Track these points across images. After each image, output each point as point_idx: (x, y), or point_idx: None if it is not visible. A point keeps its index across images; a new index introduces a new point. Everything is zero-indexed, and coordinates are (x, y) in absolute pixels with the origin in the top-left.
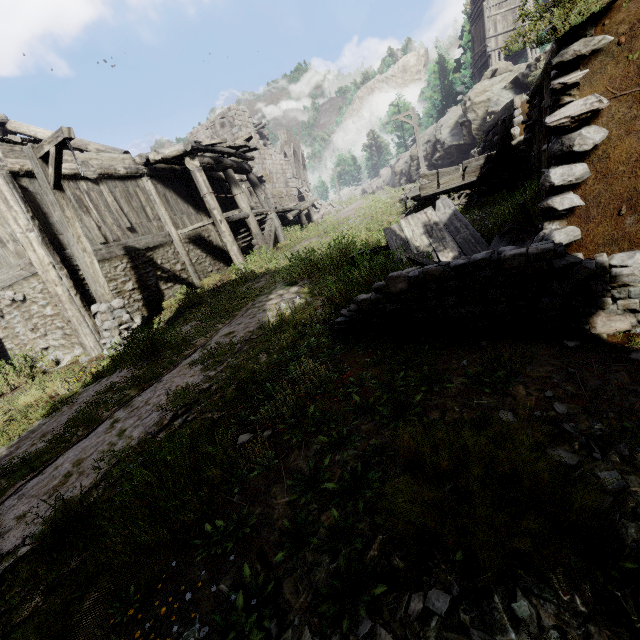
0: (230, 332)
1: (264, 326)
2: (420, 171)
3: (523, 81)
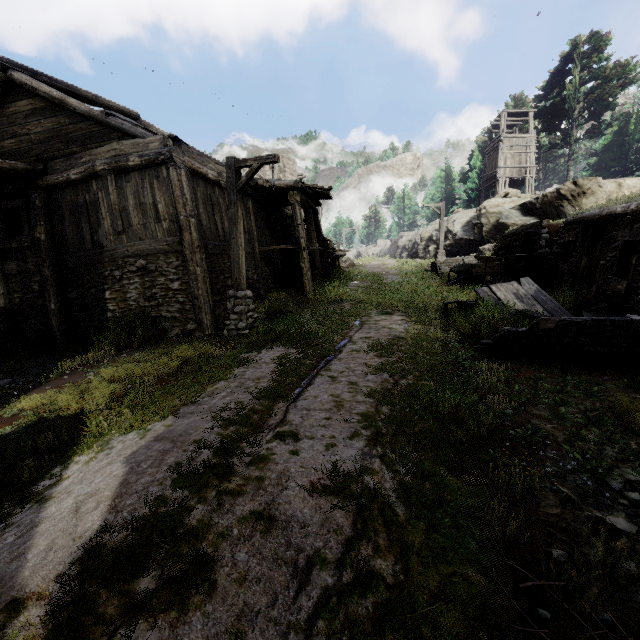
0: (368, 336)
1: (402, 337)
2: (439, 251)
3: (530, 207)
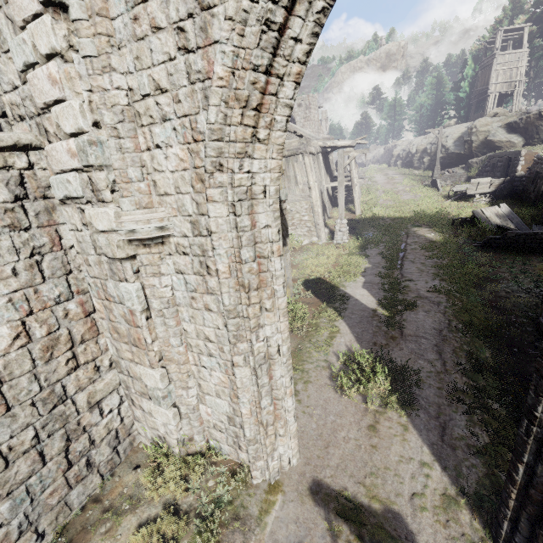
0: (415, 241)
1: (434, 241)
2: (435, 167)
3: (514, 126)
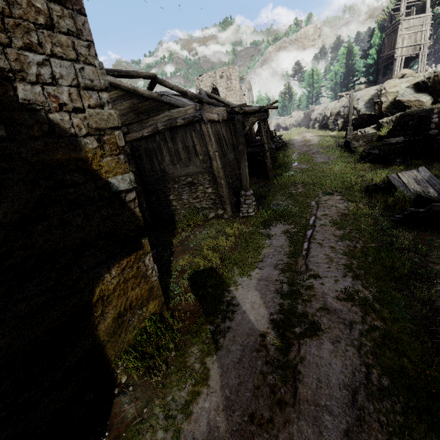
0: (326, 214)
1: (347, 214)
2: (348, 128)
3: (422, 86)
